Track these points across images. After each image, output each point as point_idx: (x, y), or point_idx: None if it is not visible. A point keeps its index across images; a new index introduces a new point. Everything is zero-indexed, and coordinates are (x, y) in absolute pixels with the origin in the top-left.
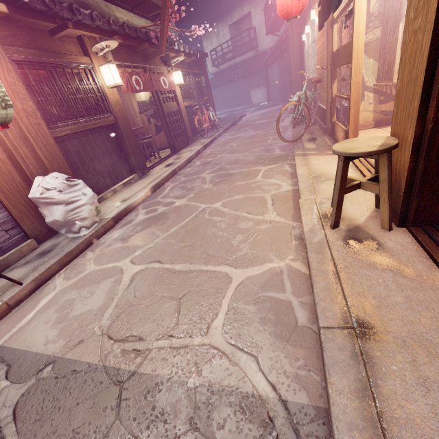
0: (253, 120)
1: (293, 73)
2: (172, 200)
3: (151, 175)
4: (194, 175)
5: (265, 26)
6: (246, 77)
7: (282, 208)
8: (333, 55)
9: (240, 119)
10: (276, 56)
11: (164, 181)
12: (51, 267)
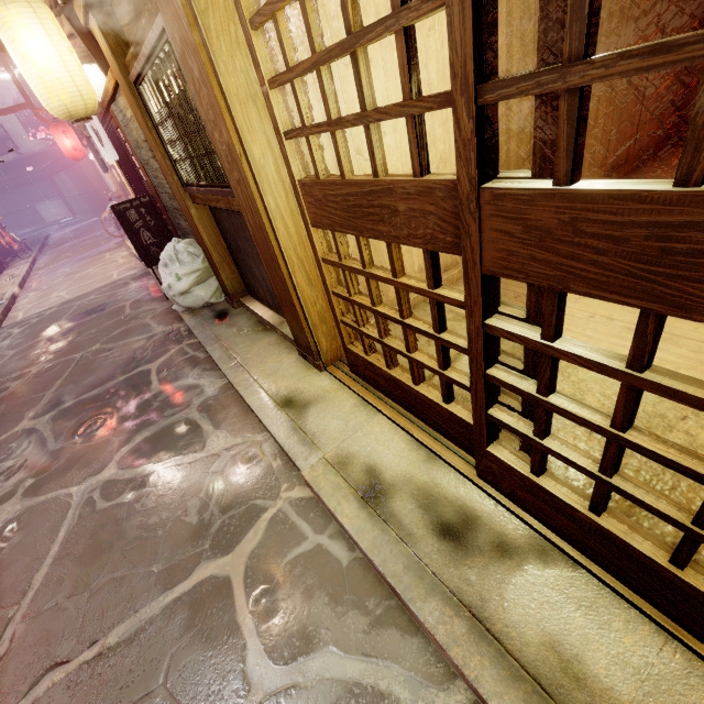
0: (69, 237)
1: (95, 186)
2: (49, 283)
3: (1, 286)
4: (50, 274)
5: (19, 124)
6: (18, 188)
7: (127, 258)
8: (120, 184)
9: (47, 239)
10: (63, 166)
11: (23, 284)
12: (4, 311)
